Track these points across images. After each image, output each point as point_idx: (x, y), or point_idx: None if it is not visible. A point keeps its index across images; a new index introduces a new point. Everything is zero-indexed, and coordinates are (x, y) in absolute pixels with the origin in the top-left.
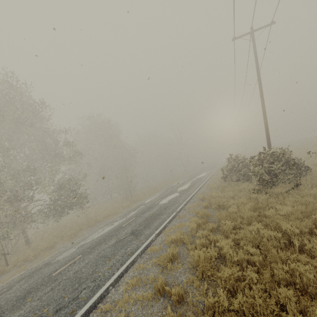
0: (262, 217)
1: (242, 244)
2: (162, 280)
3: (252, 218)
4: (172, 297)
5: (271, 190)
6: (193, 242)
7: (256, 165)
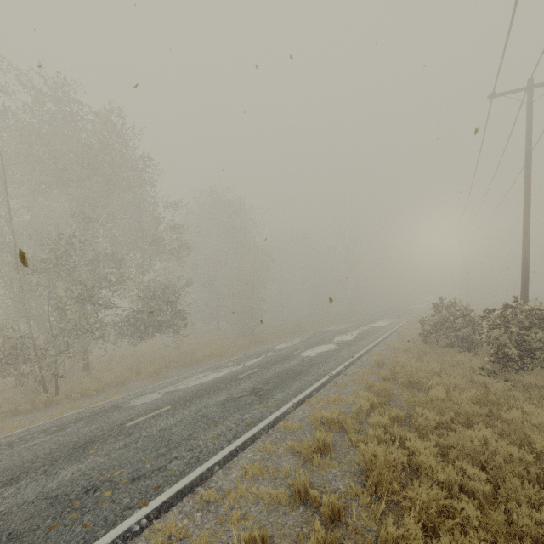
0: (494, 421)
1: (452, 457)
2: (306, 477)
3: (476, 417)
4: (322, 508)
5: (516, 376)
6: (363, 431)
7: (495, 325)
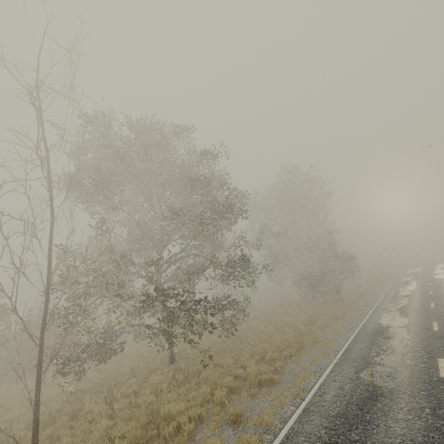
0: None
1: None
2: None
3: None
4: None
5: None
6: None
7: None
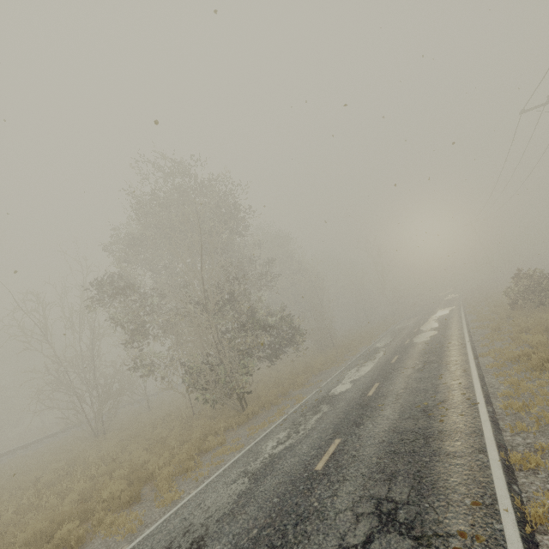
0: None
1: None
2: None
3: None
4: None
5: None
6: None
7: None
